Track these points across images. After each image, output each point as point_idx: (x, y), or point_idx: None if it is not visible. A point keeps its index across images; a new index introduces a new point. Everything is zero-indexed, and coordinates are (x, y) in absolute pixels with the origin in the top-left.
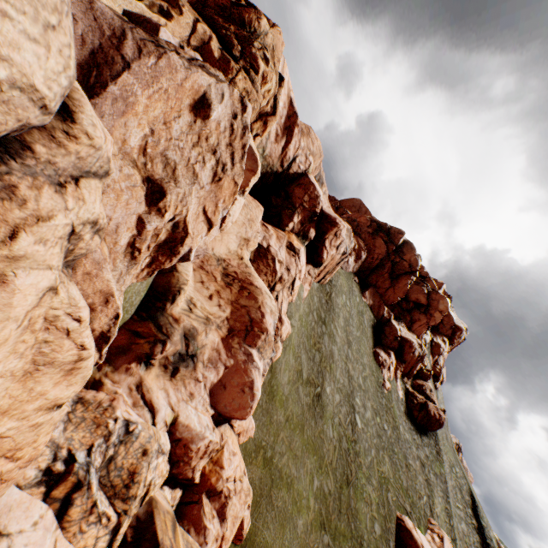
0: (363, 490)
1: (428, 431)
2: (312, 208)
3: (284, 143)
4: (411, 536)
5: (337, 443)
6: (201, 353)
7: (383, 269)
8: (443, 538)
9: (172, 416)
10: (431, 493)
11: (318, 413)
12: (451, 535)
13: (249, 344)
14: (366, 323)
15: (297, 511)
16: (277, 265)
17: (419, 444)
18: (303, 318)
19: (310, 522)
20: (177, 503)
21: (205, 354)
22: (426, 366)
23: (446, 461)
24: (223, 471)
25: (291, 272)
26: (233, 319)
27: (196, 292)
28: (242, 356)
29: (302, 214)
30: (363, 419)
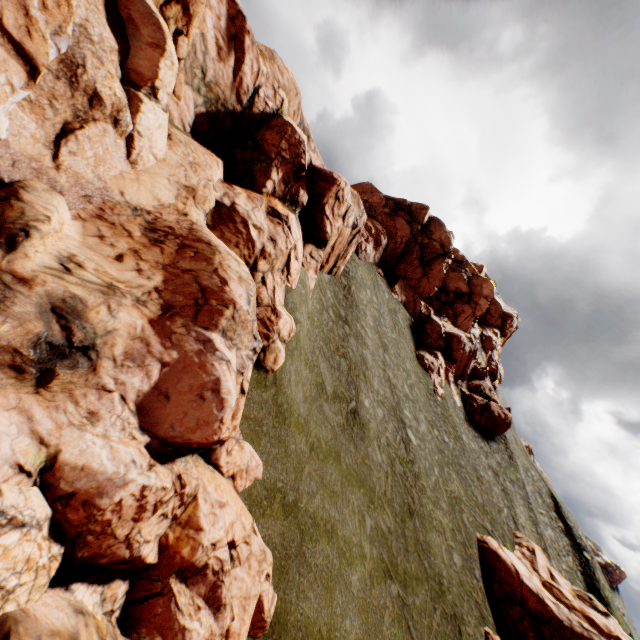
0: (432, 517)
1: (495, 436)
2: (295, 159)
3: (234, 62)
4: (498, 557)
5: (389, 467)
6: (106, 344)
7: (410, 255)
8: (534, 550)
9: (41, 455)
10: (512, 503)
11: (358, 434)
12: (541, 545)
13: (205, 326)
14: (401, 323)
15: (348, 564)
16: (253, 231)
17: (488, 452)
18: (315, 316)
19: (369, 574)
20: (122, 604)
21: (115, 347)
22: (481, 364)
23: (520, 466)
24: (202, 534)
25: (279, 245)
26: (169, 291)
27: (86, 249)
28: (194, 345)
29: (283, 169)
30: (417, 434)
